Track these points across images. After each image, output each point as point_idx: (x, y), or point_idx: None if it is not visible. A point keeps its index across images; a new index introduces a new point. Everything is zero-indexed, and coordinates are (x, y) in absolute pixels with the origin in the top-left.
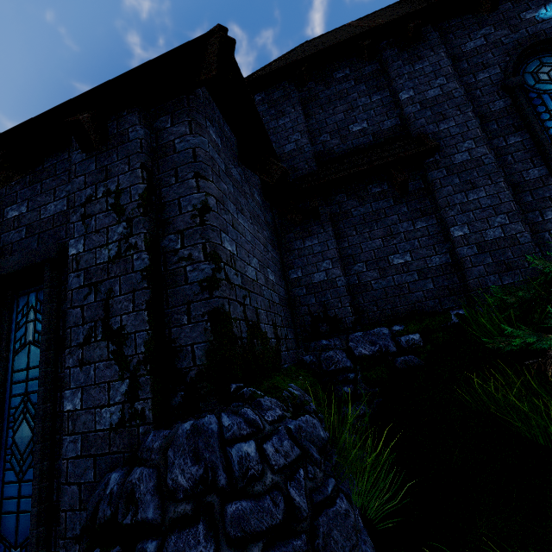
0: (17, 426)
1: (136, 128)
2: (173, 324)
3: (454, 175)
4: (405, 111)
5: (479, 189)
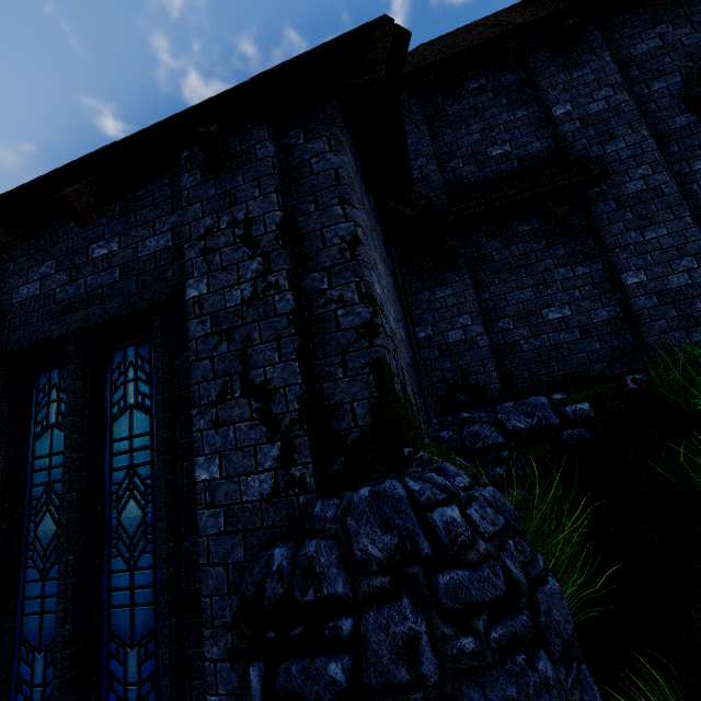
0: (123, 505)
1: (266, 144)
2: (325, 379)
3: (626, 209)
4: (561, 130)
5: (659, 225)
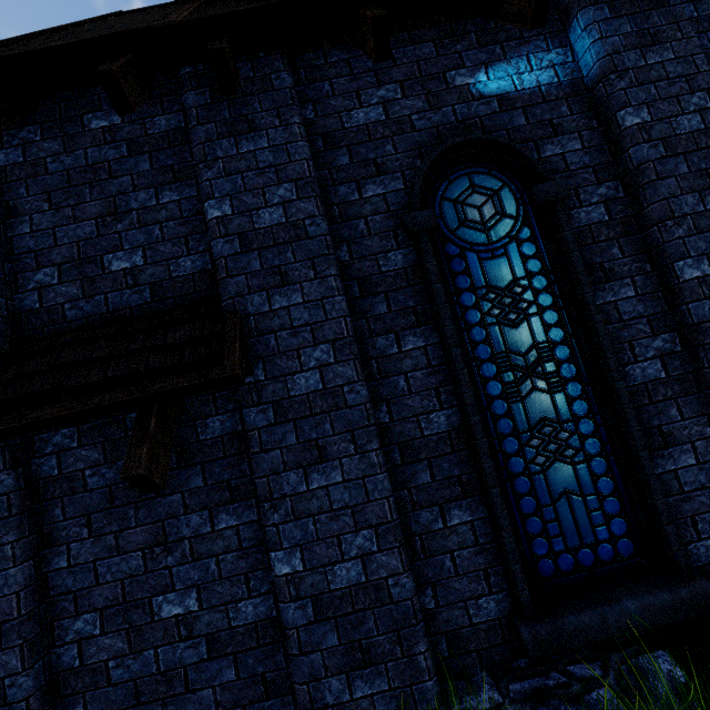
0: None
1: None
2: None
3: (289, 424)
4: (212, 249)
5: (333, 463)
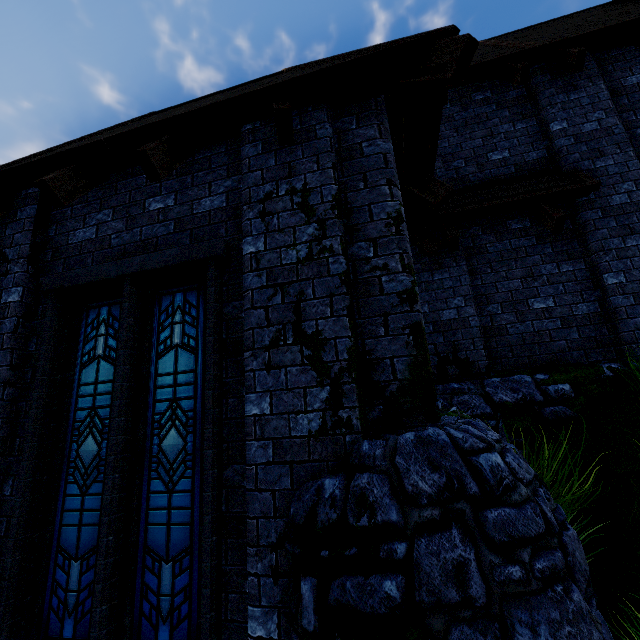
0: (164, 433)
1: (325, 125)
2: (367, 335)
3: (611, 218)
4: (556, 144)
5: (639, 235)
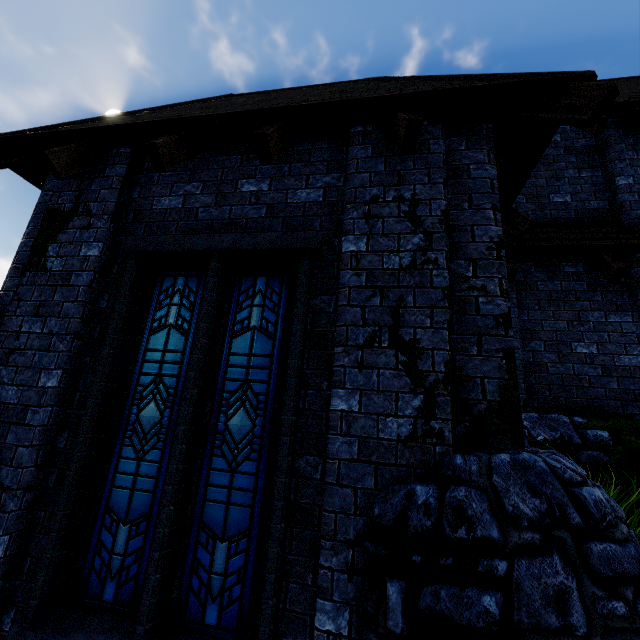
0: (232, 412)
1: (440, 142)
2: (459, 352)
3: None
4: (620, 197)
5: None
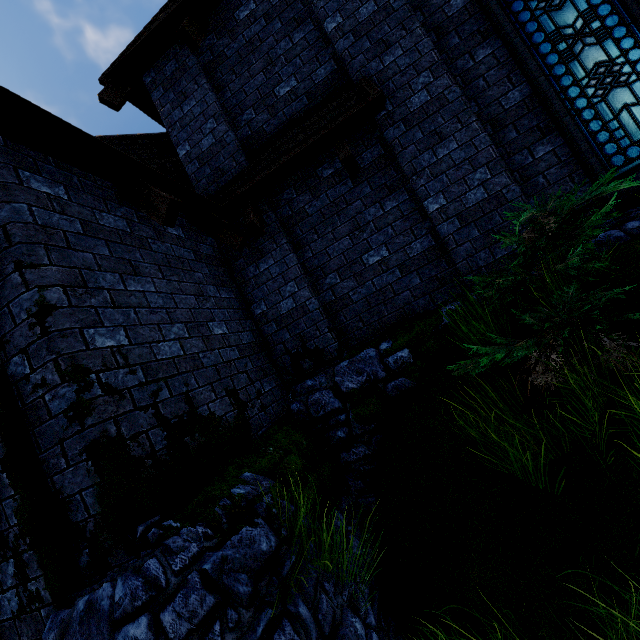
0: None
1: None
2: (53, 471)
3: (415, 128)
4: (337, 49)
5: (449, 139)
